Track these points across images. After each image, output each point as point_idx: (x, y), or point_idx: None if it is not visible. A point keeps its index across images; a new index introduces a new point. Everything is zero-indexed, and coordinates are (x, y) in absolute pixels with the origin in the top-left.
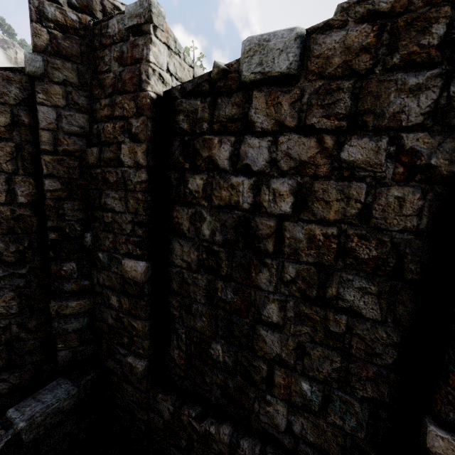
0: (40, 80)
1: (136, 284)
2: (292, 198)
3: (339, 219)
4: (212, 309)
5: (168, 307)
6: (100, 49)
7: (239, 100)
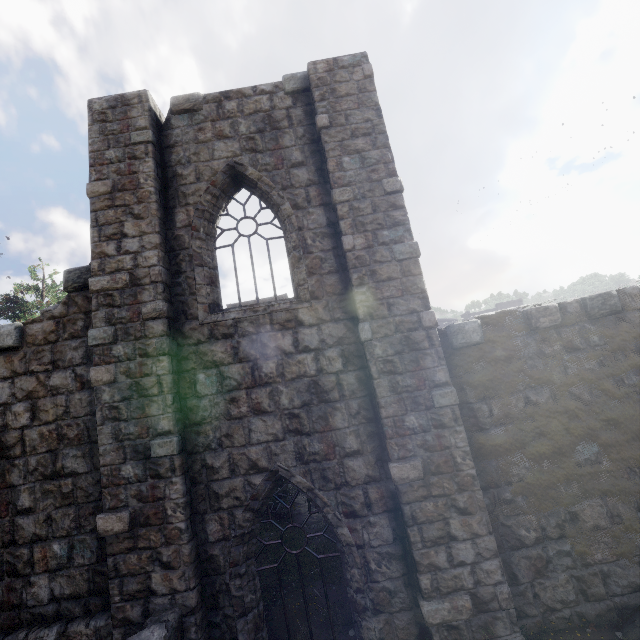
0: None
1: None
2: (27, 414)
3: (55, 418)
4: None
5: None
6: None
7: None
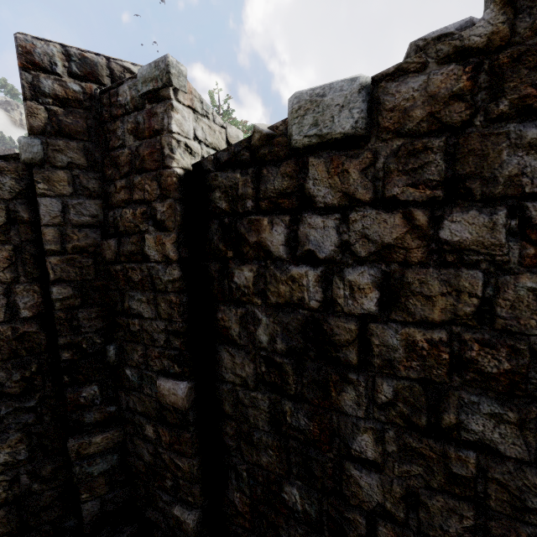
0: (40, 167)
1: (177, 410)
2: (377, 293)
3: (448, 319)
4: (281, 439)
5: (221, 435)
6: (110, 121)
7: (291, 170)
